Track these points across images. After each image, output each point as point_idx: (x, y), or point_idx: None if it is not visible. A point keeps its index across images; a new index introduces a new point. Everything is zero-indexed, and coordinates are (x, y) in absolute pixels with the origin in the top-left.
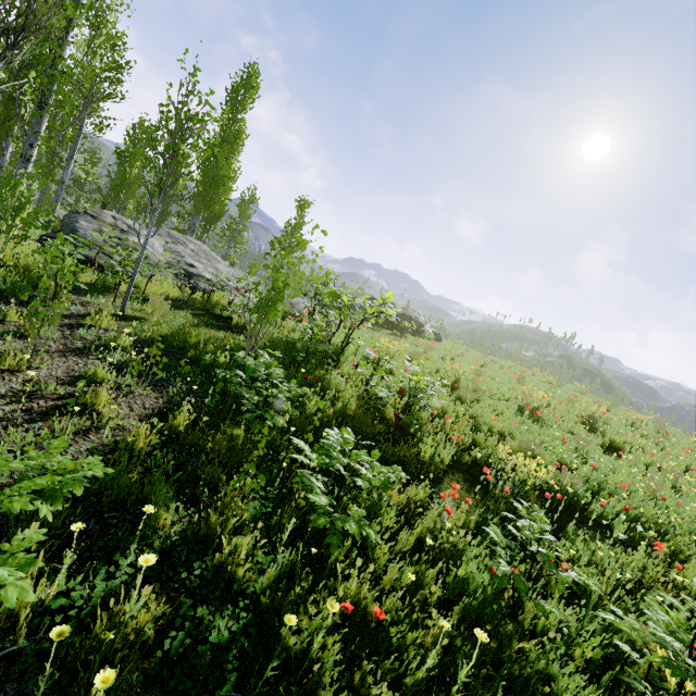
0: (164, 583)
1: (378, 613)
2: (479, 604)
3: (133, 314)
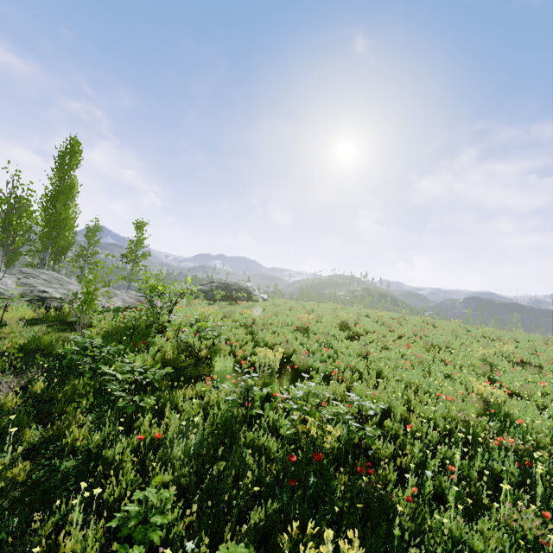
0: (32, 459)
1: (158, 435)
2: (226, 423)
3: None
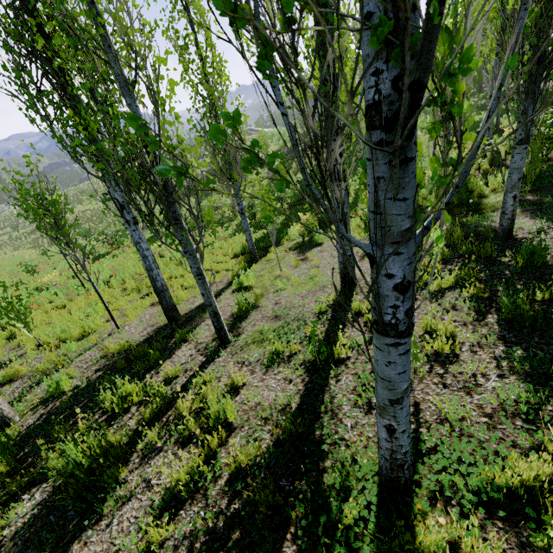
0: None
1: None
2: None
3: None
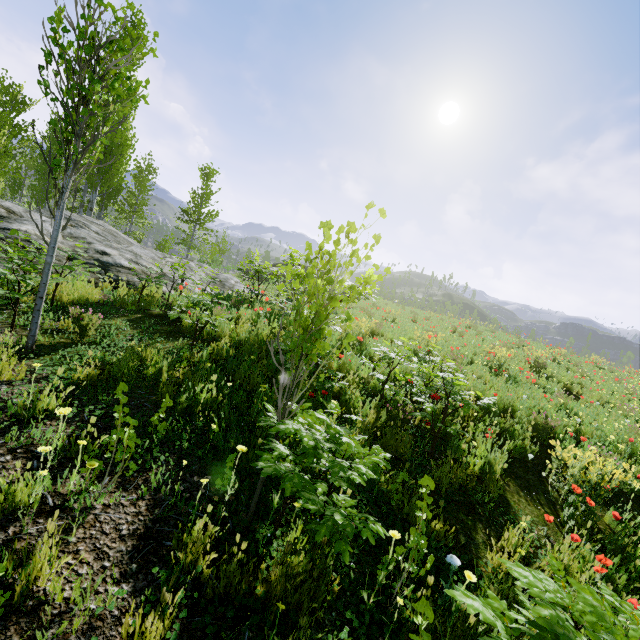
0: None
1: None
2: None
3: (47, 342)
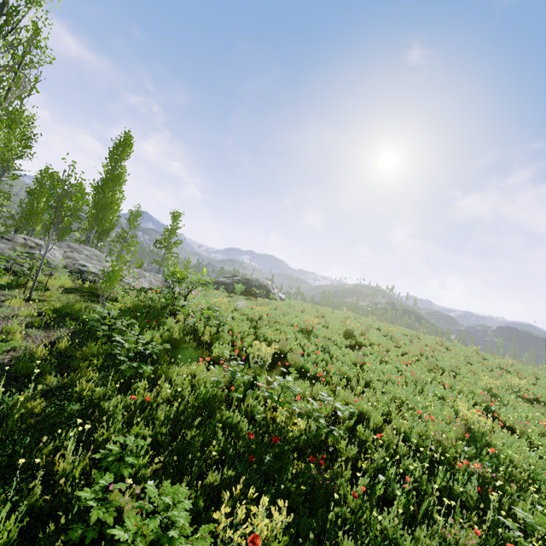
0: (48, 399)
1: (148, 398)
2: (209, 400)
3: (37, 298)
